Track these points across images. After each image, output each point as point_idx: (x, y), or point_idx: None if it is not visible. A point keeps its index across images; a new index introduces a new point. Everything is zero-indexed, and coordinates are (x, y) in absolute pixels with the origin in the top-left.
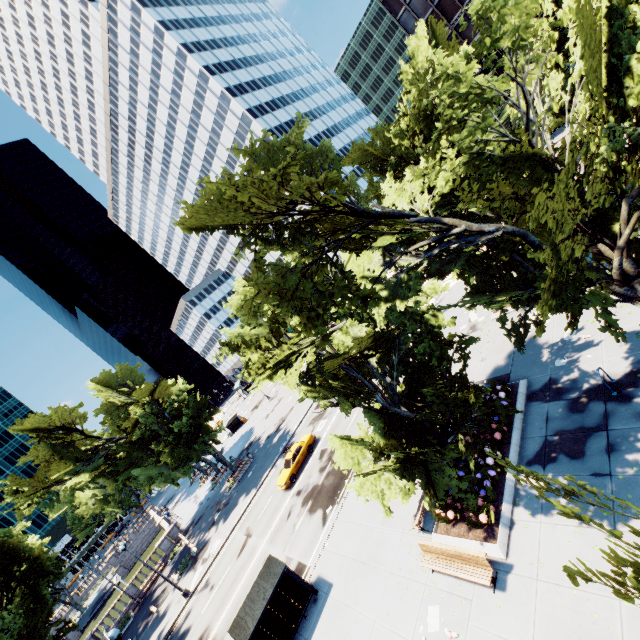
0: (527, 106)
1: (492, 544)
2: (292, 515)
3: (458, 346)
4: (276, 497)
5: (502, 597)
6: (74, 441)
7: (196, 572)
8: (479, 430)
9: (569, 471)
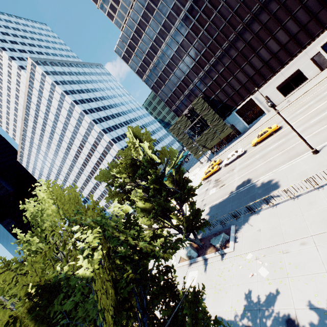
0: None
1: None
2: None
3: None
4: None
5: None
6: None
7: None
8: None
9: None
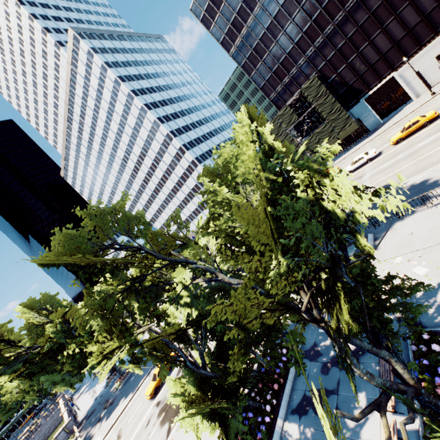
0: None
1: None
2: (150, 424)
3: None
4: (143, 404)
5: None
6: (1, 350)
7: None
8: None
9: (313, 425)
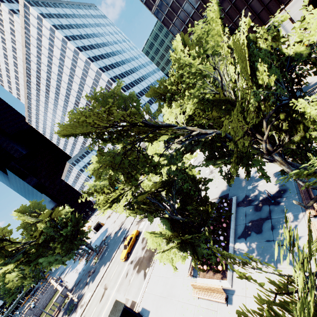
0: (221, 78)
1: (225, 280)
2: (128, 275)
3: (203, 183)
4: (120, 265)
5: (231, 308)
6: (4, 246)
7: (77, 313)
8: (216, 223)
9: (256, 240)
